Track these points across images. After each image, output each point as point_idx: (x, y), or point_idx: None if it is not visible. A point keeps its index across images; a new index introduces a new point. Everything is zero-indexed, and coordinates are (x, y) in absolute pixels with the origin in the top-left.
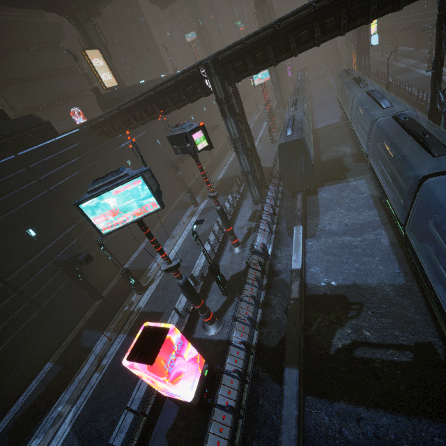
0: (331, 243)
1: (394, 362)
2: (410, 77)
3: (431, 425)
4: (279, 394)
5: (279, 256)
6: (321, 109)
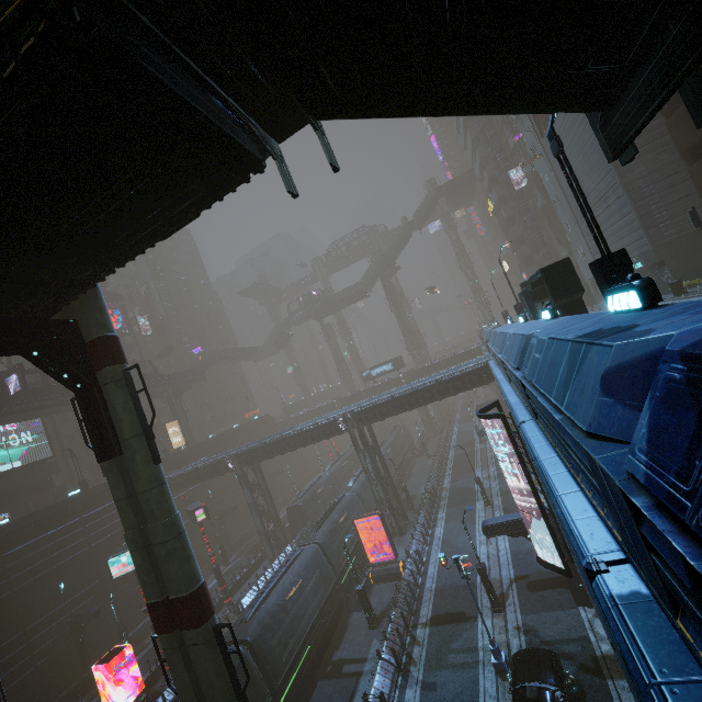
0: None
1: None
2: (465, 428)
3: None
4: None
5: None
6: None
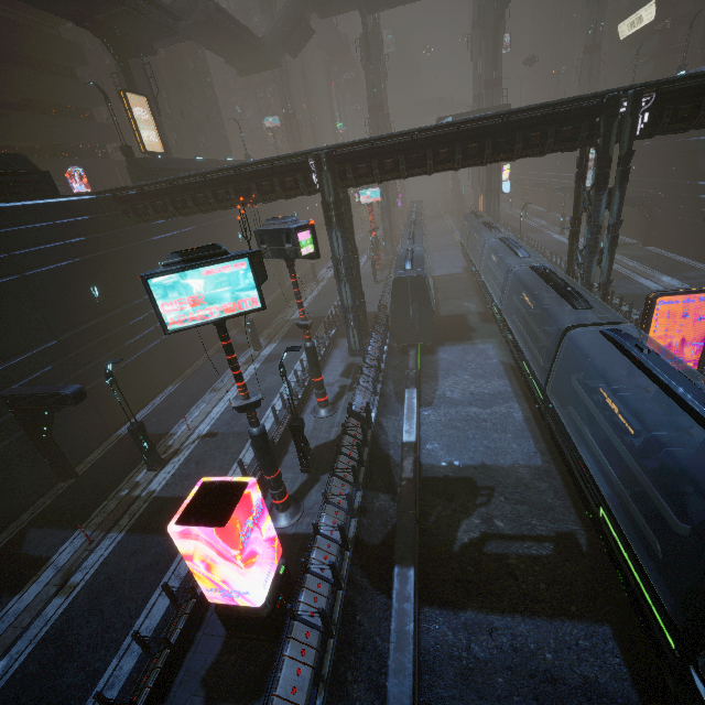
0: (453, 414)
1: (533, 556)
2: (542, 238)
3: (576, 626)
4: (384, 607)
5: (385, 425)
6: (439, 254)
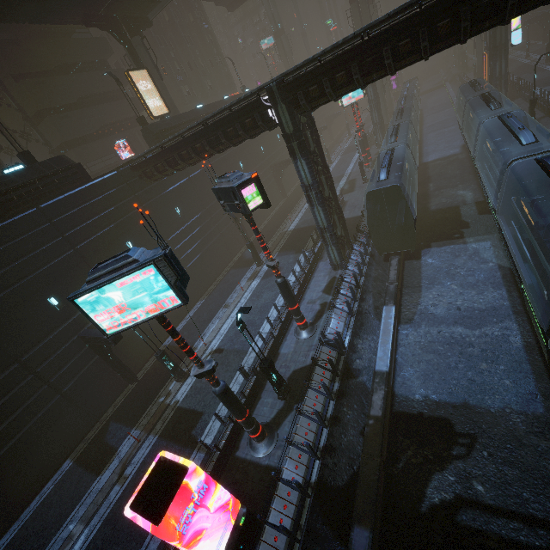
0: (434, 335)
1: (520, 543)
2: None
3: None
4: None
5: (360, 347)
6: (435, 133)
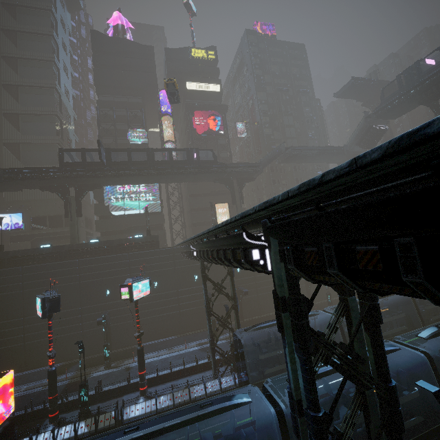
0: None
1: None
2: None
3: None
4: None
5: None
6: None
